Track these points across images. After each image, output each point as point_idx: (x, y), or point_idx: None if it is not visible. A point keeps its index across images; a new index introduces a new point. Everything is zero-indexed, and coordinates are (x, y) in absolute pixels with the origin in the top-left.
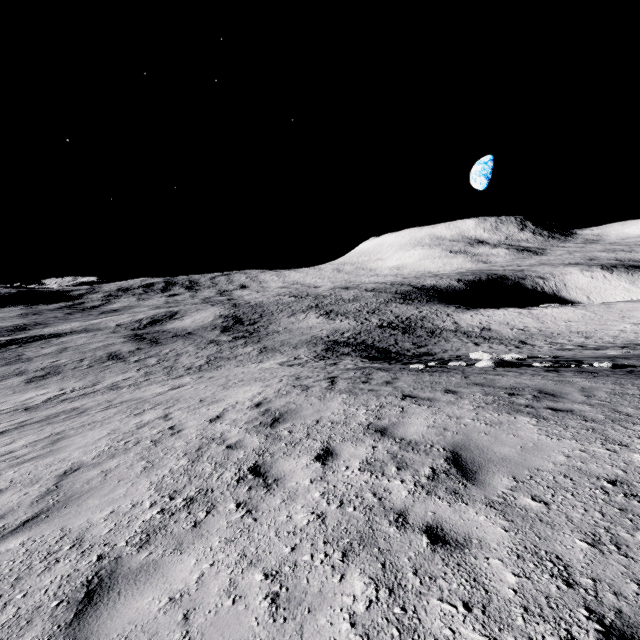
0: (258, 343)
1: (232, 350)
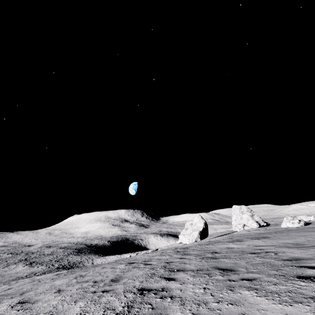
0: None
1: None
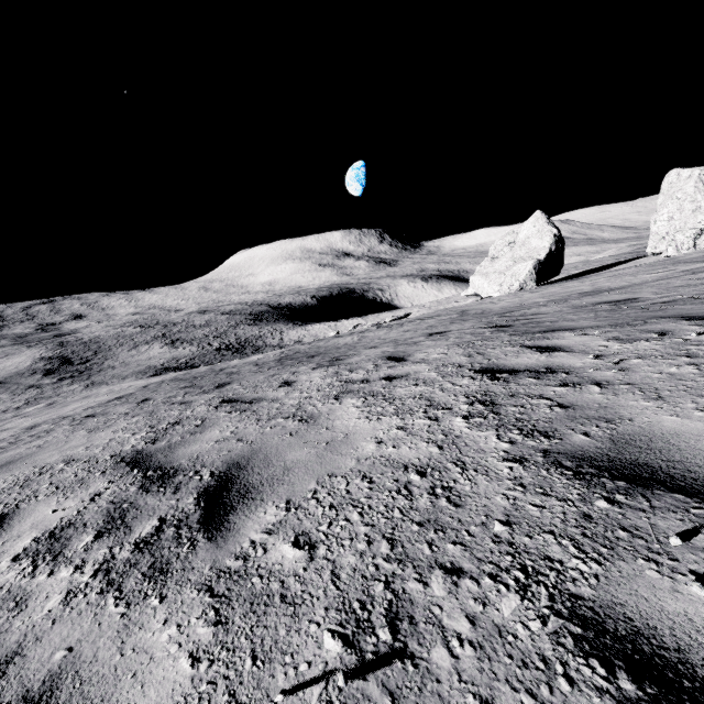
0: (87, 380)
1: (56, 390)
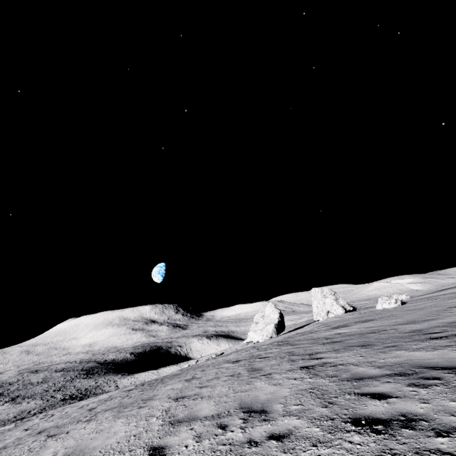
0: None
1: None
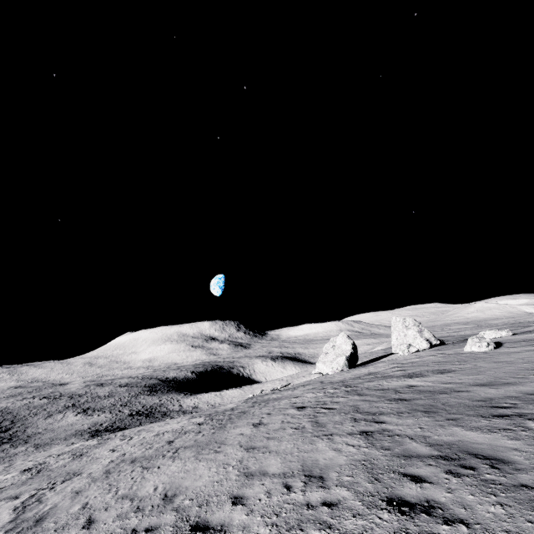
0: (27, 443)
1: (5, 452)
